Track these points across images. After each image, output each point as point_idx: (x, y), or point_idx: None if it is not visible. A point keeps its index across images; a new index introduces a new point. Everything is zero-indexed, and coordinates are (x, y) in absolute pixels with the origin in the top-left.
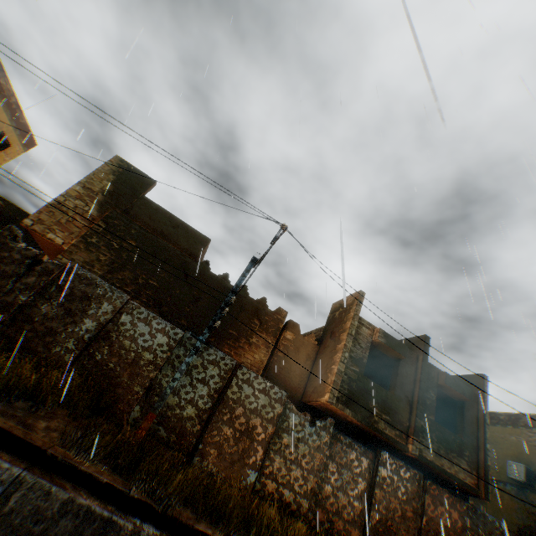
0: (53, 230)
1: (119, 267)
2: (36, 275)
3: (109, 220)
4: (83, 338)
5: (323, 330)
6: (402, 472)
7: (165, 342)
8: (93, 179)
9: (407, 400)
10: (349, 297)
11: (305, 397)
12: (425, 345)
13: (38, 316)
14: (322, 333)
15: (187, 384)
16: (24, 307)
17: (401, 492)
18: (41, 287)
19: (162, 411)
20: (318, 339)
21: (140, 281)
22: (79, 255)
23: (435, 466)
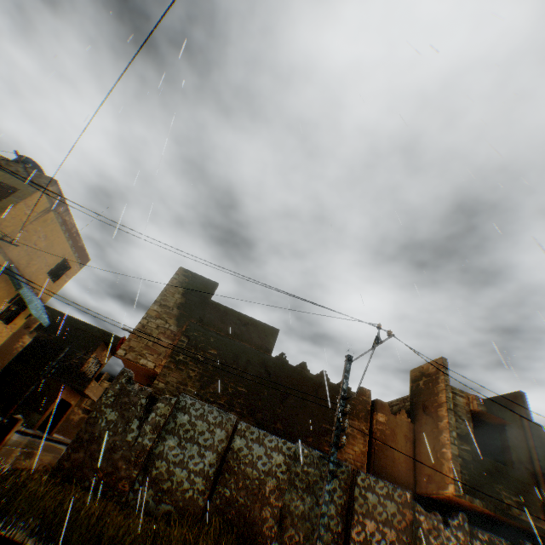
0: (143, 356)
1: (208, 380)
2: (154, 416)
3: (189, 334)
4: (208, 474)
5: (410, 403)
6: None
7: (282, 460)
8: (166, 295)
9: (528, 472)
10: (429, 365)
11: (419, 487)
12: (523, 403)
13: (164, 460)
14: (411, 407)
15: (313, 504)
16: (151, 452)
17: None
18: (161, 427)
19: (300, 543)
20: (405, 412)
21: (230, 391)
22: (171, 376)
23: None
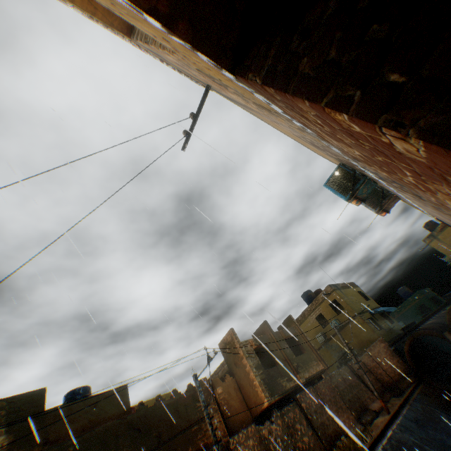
0: None
1: None
2: None
3: None
4: None
5: (227, 365)
6: (307, 395)
7: None
8: None
9: (284, 360)
10: (227, 336)
11: (254, 413)
12: (268, 326)
13: None
14: (229, 367)
15: None
16: None
17: (314, 404)
18: None
19: None
20: (227, 372)
21: None
22: None
23: (312, 376)
